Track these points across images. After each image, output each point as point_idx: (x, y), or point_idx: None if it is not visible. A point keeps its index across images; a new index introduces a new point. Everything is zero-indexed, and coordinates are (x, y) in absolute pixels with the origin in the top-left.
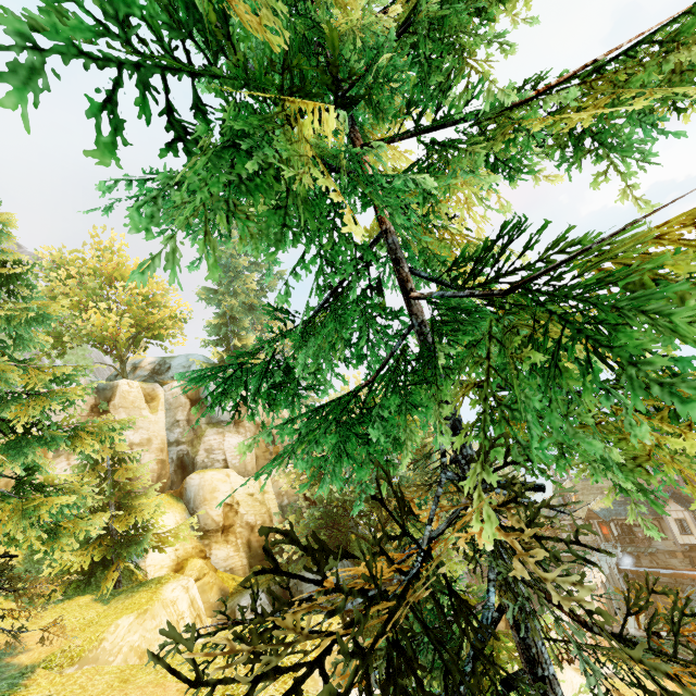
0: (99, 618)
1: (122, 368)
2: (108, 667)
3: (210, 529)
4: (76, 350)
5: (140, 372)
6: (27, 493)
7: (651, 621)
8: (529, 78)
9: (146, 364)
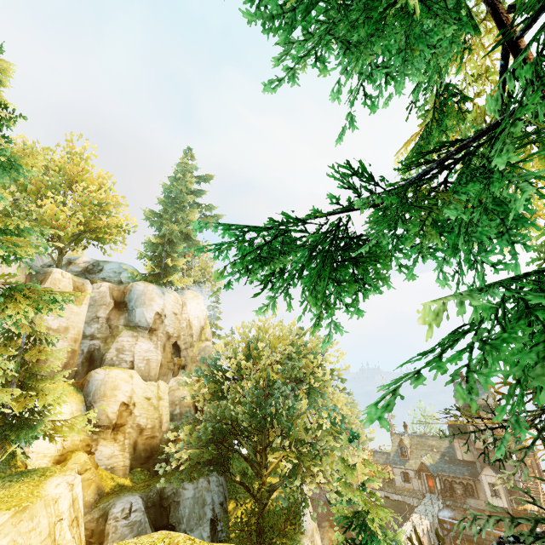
0: None
1: (59, 258)
2: None
3: (102, 424)
4: None
5: (74, 267)
6: None
7: None
8: None
9: (80, 262)
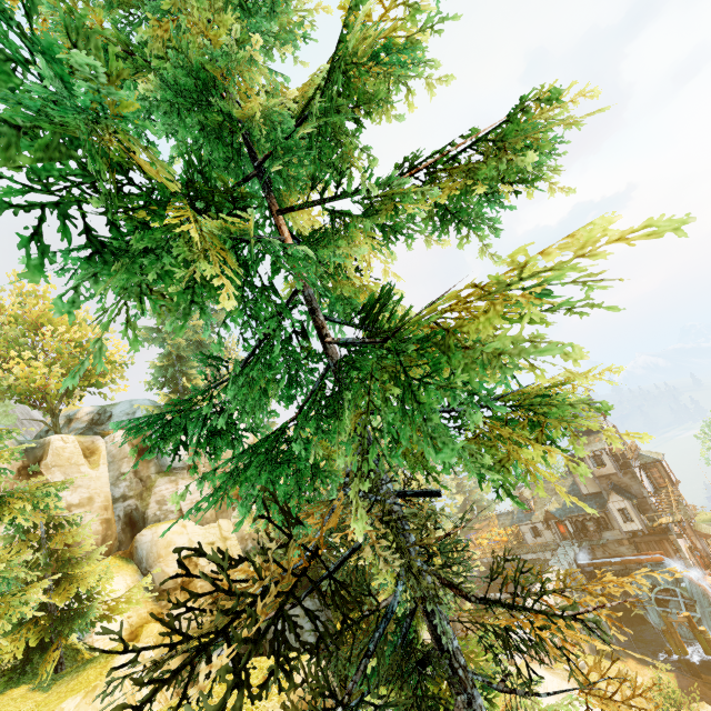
0: (38, 707)
1: (54, 422)
2: None
3: (167, 588)
4: None
5: (76, 424)
6: None
7: (504, 583)
8: (407, 159)
9: (82, 415)
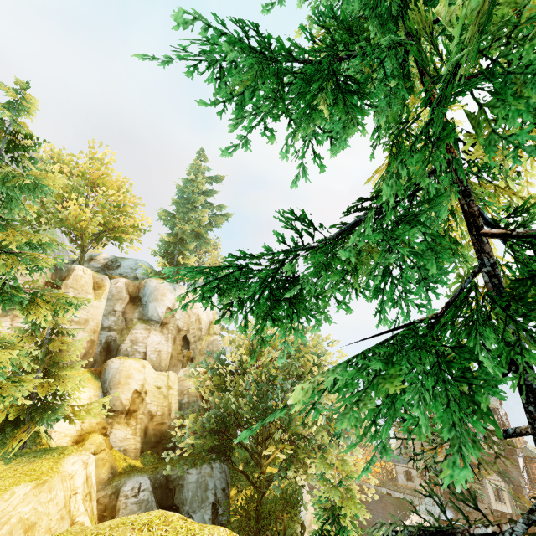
0: None
1: (81, 256)
2: None
3: (116, 409)
4: (47, 233)
5: (94, 263)
6: None
7: None
8: None
9: (101, 258)
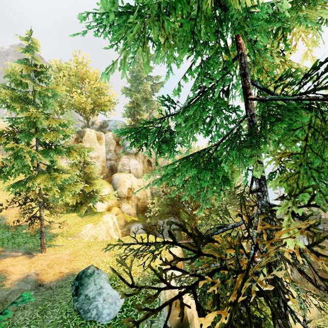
0: (79, 222)
1: (87, 123)
2: (83, 240)
3: (122, 197)
4: (68, 112)
5: (95, 126)
6: (51, 172)
7: None
8: None
9: (97, 123)
